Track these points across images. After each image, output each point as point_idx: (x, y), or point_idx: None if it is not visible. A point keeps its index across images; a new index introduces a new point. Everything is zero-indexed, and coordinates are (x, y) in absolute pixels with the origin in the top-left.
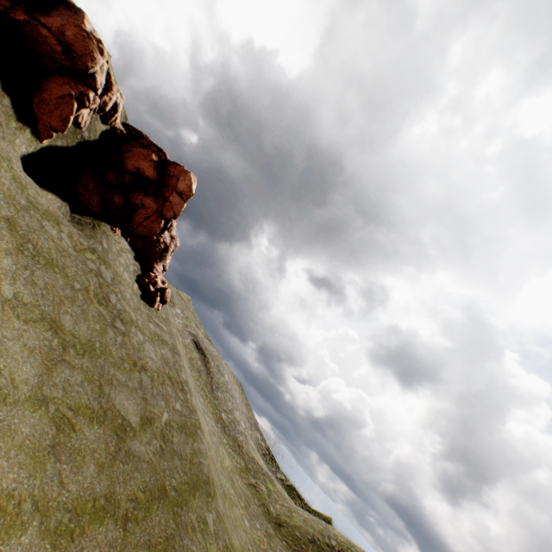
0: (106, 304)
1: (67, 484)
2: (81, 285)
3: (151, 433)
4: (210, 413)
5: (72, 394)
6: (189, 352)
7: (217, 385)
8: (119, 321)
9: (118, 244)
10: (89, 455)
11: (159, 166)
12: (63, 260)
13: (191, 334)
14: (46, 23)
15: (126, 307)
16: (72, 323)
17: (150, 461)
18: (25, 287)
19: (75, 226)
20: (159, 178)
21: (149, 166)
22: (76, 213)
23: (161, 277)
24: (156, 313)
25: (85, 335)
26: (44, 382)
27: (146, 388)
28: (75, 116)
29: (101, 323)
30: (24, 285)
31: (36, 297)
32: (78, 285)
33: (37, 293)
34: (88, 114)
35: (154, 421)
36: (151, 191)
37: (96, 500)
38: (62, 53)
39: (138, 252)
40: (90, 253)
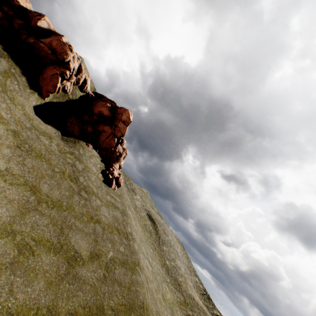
0: (76, 182)
1: (16, 293)
2: (60, 170)
3: (97, 264)
4: (158, 260)
5: (38, 231)
6: (144, 220)
7: (163, 242)
8: (84, 192)
9: (90, 152)
10: (41, 274)
11: (111, 110)
12: (49, 155)
13: (146, 210)
14: (43, 41)
15: (90, 184)
16: (48, 189)
17: (93, 285)
18: (17, 165)
19: (64, 142)
20: (111, 116)
21: (105, 109)
22: (65, 136)
23: (118, 171)
24: (113, 191)
25: (57, 197)
26: (16, 220)
27: (98, 234)
28: (63, 87)
29: (70, 191)
30: (16, 164)
31: (24, 172)
32: (57, 170)
33: (25, 170)
34: (70, 85)
35: (101, 256)
36: (108, 123)
37: (39, 309)
38: (51, 54)
39: (104, 158)
40: (69, 154)
